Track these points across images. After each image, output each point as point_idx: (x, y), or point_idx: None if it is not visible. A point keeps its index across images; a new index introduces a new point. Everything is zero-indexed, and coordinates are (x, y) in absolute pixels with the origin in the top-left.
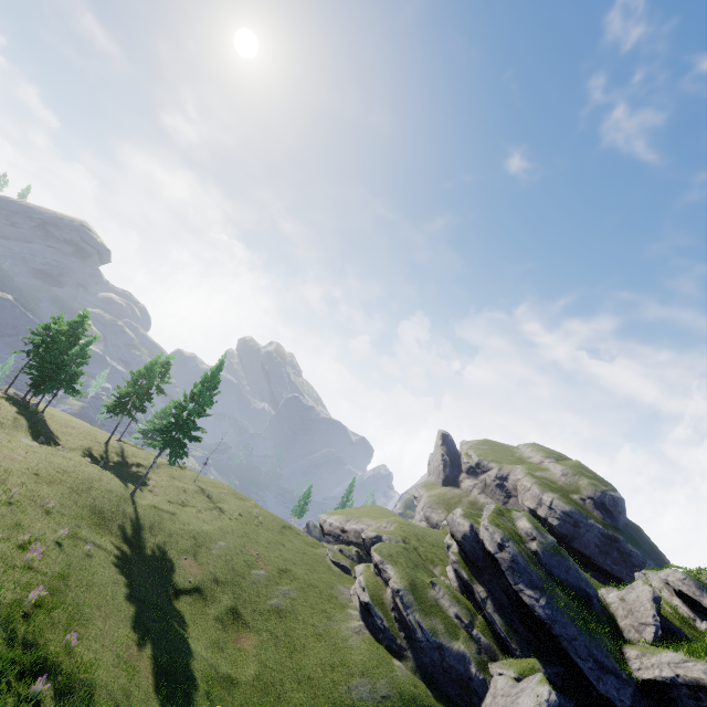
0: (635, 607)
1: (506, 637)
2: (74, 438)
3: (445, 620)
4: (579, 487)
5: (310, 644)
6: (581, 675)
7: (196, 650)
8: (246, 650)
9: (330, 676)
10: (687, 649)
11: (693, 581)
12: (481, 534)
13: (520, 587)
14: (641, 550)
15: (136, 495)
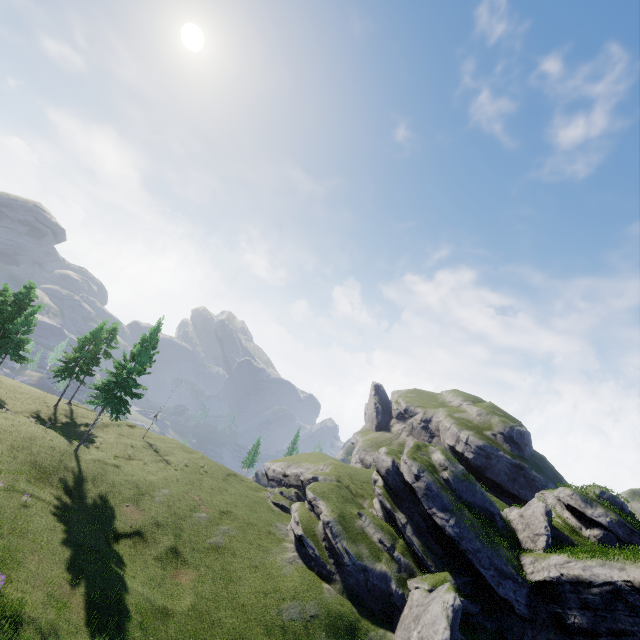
0: (531, 521)
1: (423, 556)
2: (22, 402)
3: (370, 545)
4: (491, 425)
5: (246, 575)
6: (485, 582)
7: (132, 586)
8: (184, 584)
9: (263, 602)
10: (570, 551)
11: (579, 496)
12: (401, 467)
13: (434, 510)
14: (543, 475)
15: (80, 451)
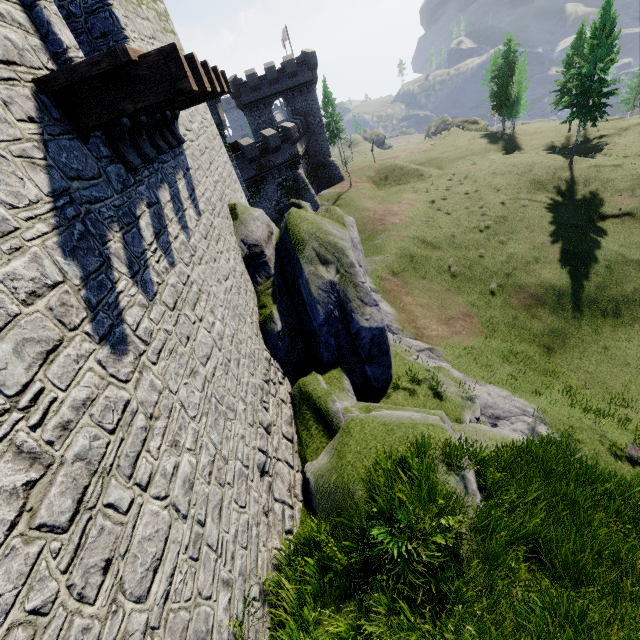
0: None
1: None
2: (539, 140)
3: None
4: None
5: None
6: None
7: (605, 246)
8: None
9: None
10: None
11: None
12: None
13: None
14: None
15: (576, 163)
